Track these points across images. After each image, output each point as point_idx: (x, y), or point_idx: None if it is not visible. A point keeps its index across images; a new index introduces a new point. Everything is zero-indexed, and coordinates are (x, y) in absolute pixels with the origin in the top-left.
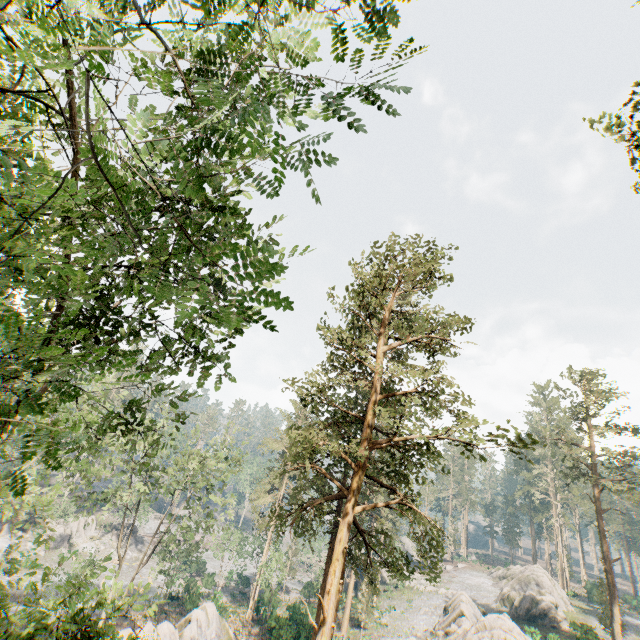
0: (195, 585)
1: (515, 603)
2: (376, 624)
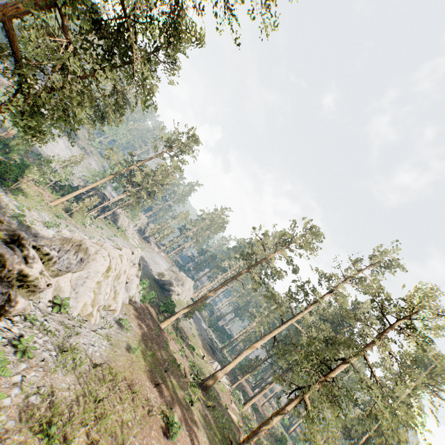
0: None
1: (162, 279)
2: (80, 223)
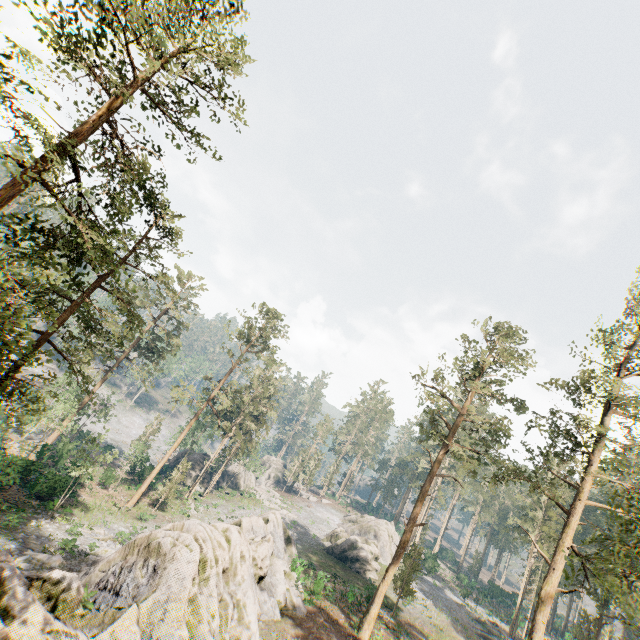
0: (2, 414)
1: (337, 542)
2: (180, 512)
